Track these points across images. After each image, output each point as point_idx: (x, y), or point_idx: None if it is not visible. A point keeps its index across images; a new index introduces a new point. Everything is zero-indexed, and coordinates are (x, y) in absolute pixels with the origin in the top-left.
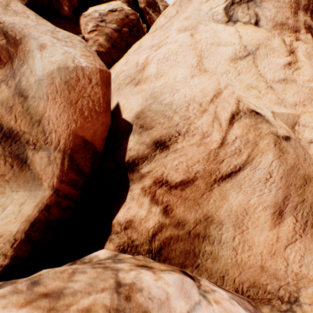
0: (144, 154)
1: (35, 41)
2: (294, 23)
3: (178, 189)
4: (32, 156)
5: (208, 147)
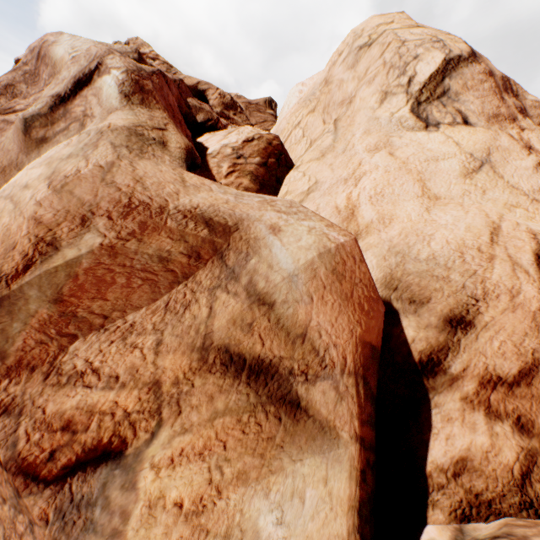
0: (440, 343)
1: (260, 223)
2: (507, 110)
3: (522, 384)
4: (306, 393)
5: (526, 309)
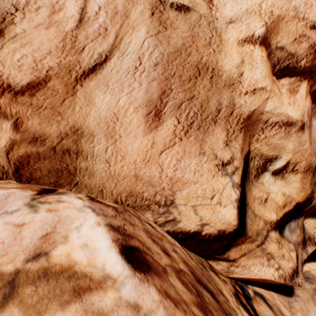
0: None
1: None
2: None
3: (27, 94)
4: None
5: (62, 28)
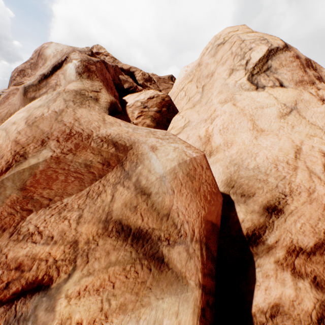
0: (260, 223)
1: (145, 144)
2: (308, 78)
3: (317, 254)
4: (168, 252)
5: (319, 202)
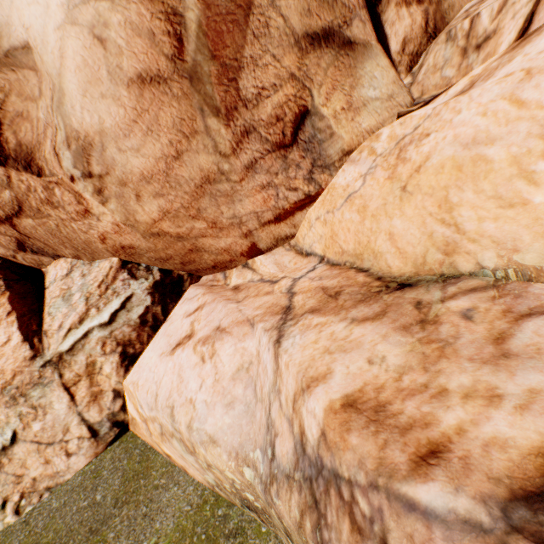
0: None
1: None
2: None
3: None
4: (350, 34)
5: None
